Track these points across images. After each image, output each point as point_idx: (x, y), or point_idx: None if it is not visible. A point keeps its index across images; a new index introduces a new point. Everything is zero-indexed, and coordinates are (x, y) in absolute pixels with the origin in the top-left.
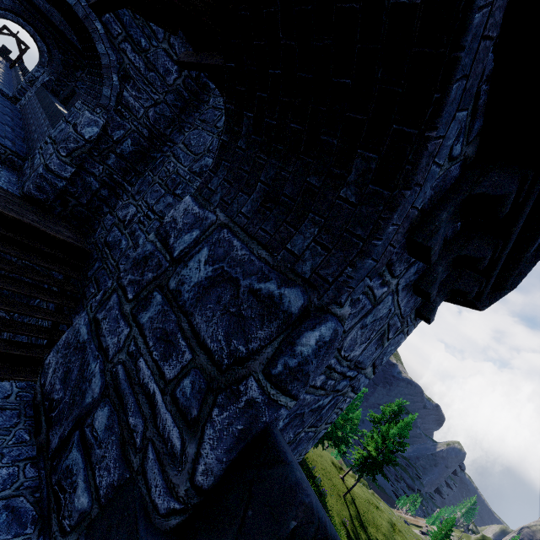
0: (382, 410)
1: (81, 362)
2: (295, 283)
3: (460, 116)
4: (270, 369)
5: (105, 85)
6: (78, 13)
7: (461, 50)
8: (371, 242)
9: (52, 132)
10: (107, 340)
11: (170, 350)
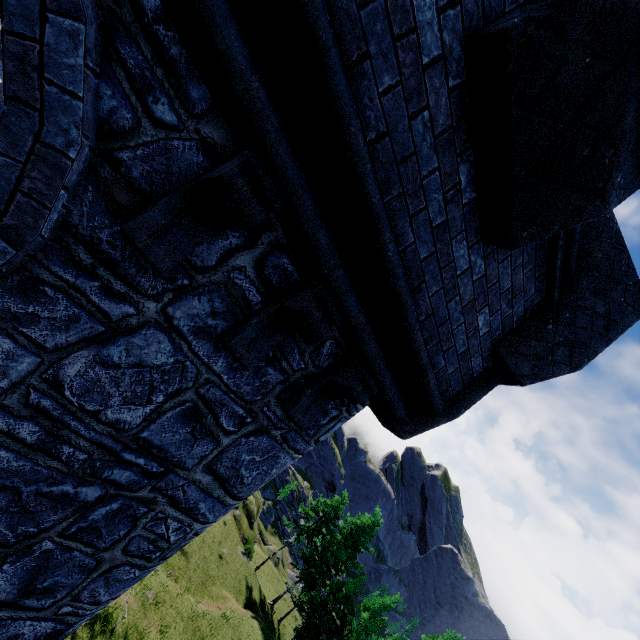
0: None
1: None
2: None
3: (65, 23)
4: None
5: None
6: None
7: None
8: None
9: None
10: None
11: None
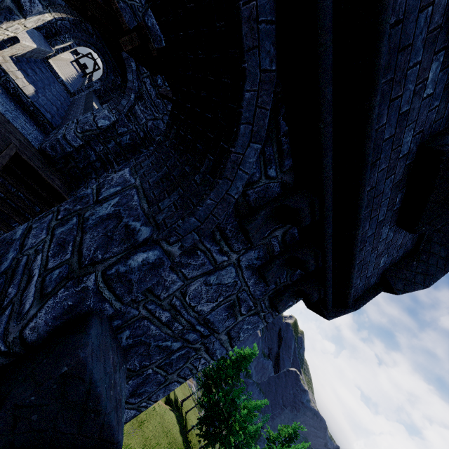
0: (279, 429)
1: (4, 251)
2: (151, 224)
3: (255, 146)
4: (107, 271)
5: (124, 98)
6: (123, 55)
7: (242, 108)
8: (197, 207)
9: (81, 117)
10: (29, 240)
11: (60, 251)
